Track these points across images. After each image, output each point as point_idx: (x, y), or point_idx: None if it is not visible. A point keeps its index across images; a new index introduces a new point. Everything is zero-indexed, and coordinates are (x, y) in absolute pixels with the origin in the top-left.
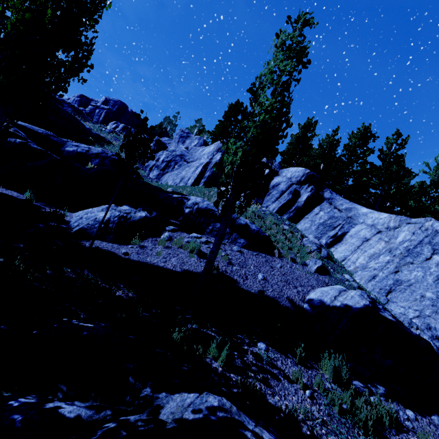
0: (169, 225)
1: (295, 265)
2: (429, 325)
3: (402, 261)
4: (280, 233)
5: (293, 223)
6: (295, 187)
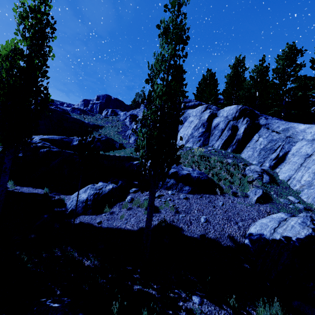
0: (133, 187)
1: (236, 198)
2: None
3: None
4: (222, 170)
5: (237, 153)
6: (232, 123)
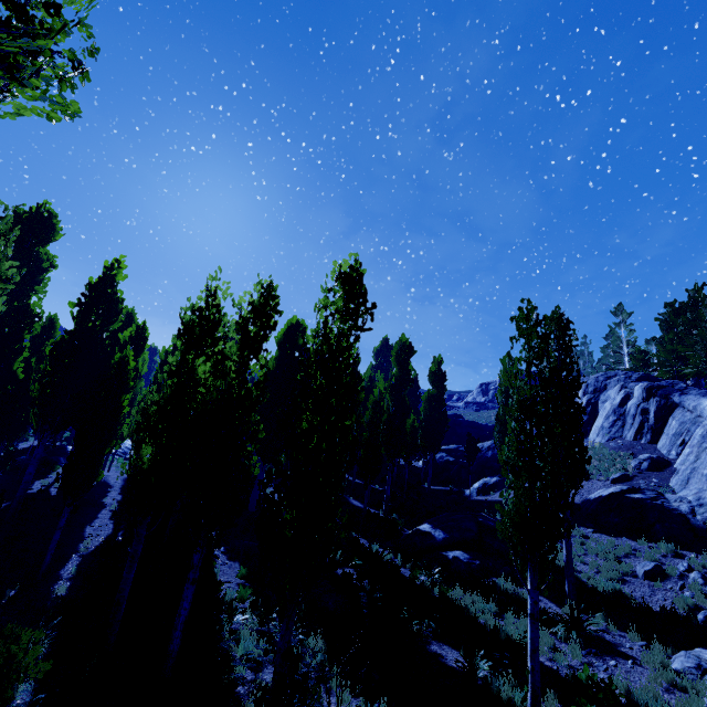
0: None
1: (598, 482)
2: (699, 497)
3: (700, 449)
4: (604, 461)
5: (652, 444)
6: (642, 406)
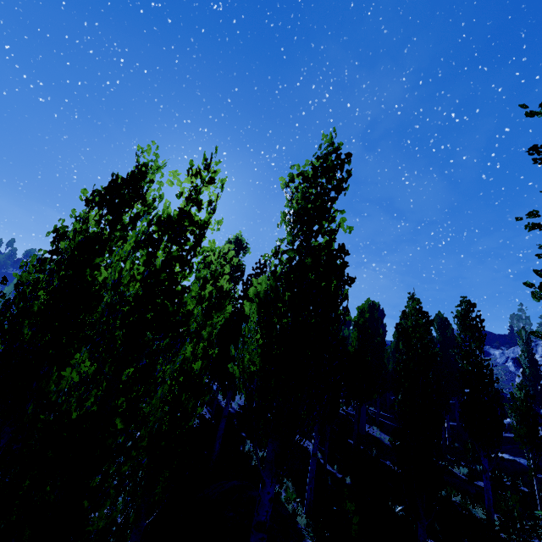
0: None
1: None
2: None
3: None
4: None
5: None
6: None
